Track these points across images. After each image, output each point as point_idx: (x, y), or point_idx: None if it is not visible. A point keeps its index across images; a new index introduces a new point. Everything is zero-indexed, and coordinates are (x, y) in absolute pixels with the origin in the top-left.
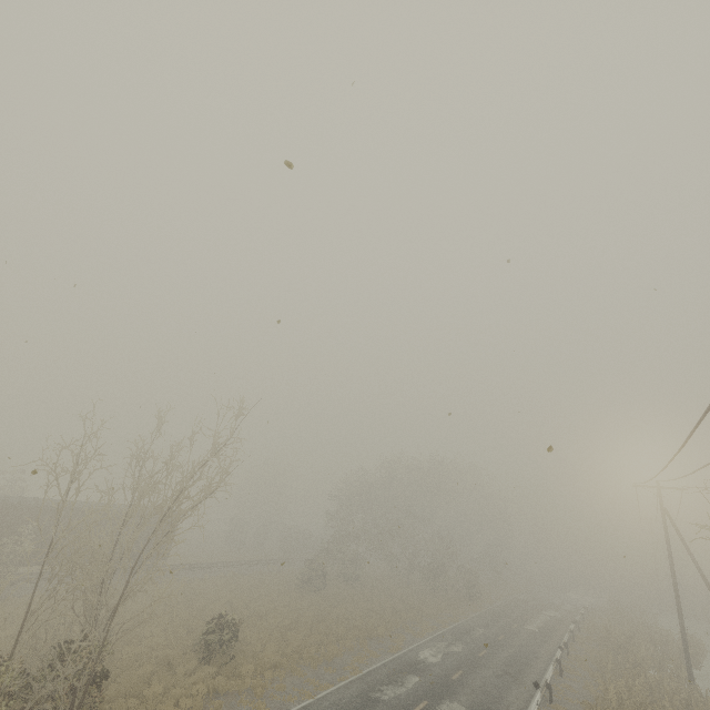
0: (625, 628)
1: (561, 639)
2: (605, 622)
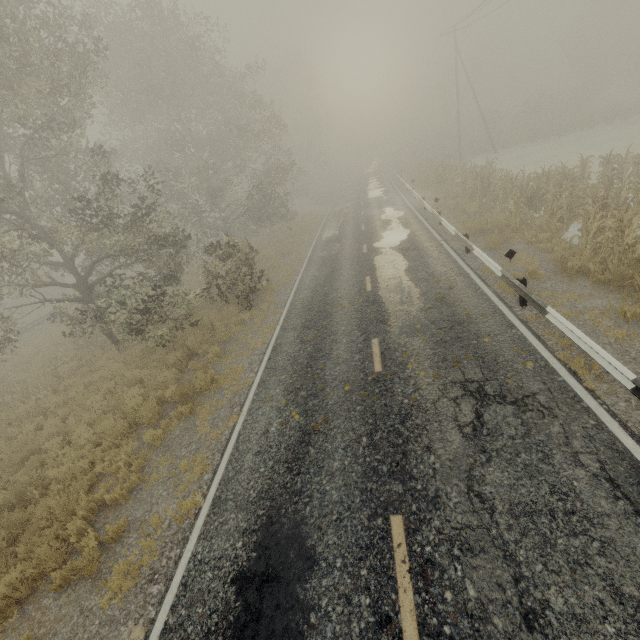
0: (636, 200)
1: (506, 323)
2: (474, 208)
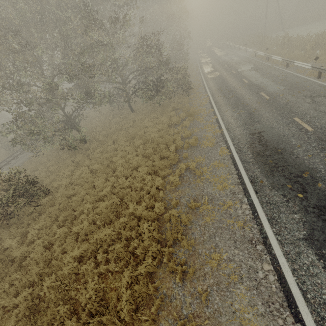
0: None
1: (314, 82)
2: (284, 52)
